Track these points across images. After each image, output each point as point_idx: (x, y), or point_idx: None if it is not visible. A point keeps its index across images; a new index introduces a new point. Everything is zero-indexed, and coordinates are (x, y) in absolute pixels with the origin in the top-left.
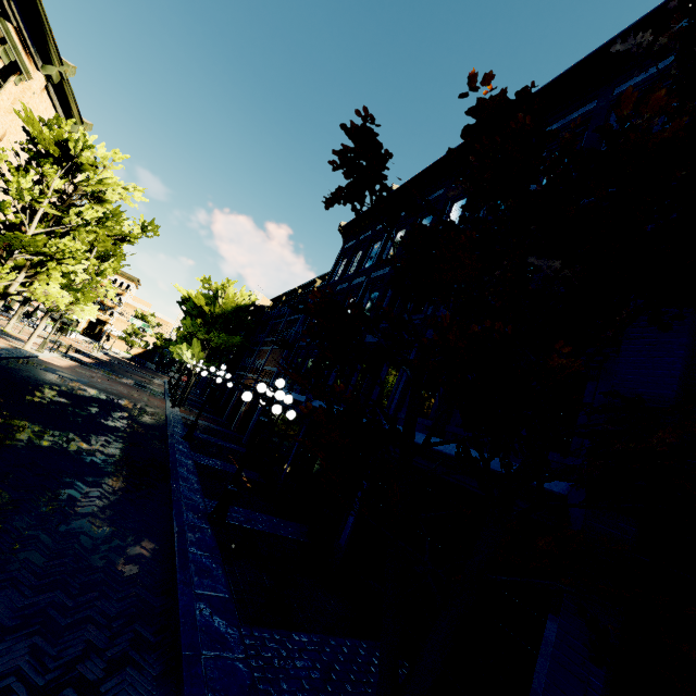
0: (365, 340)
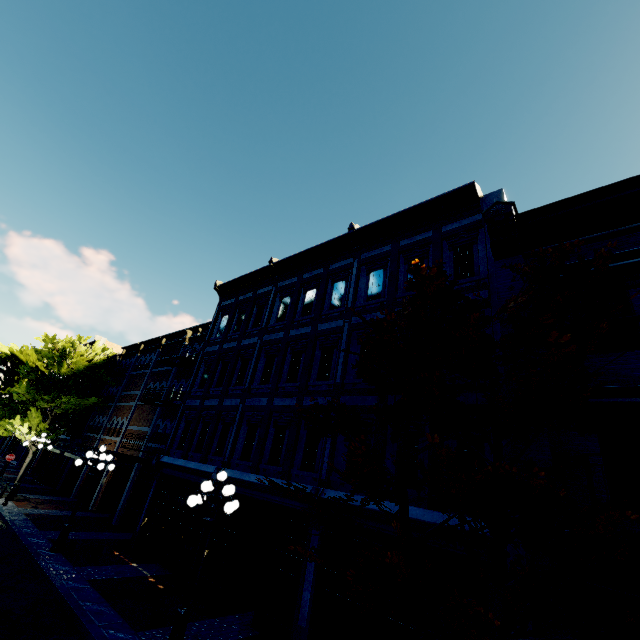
0: (274, 403)
